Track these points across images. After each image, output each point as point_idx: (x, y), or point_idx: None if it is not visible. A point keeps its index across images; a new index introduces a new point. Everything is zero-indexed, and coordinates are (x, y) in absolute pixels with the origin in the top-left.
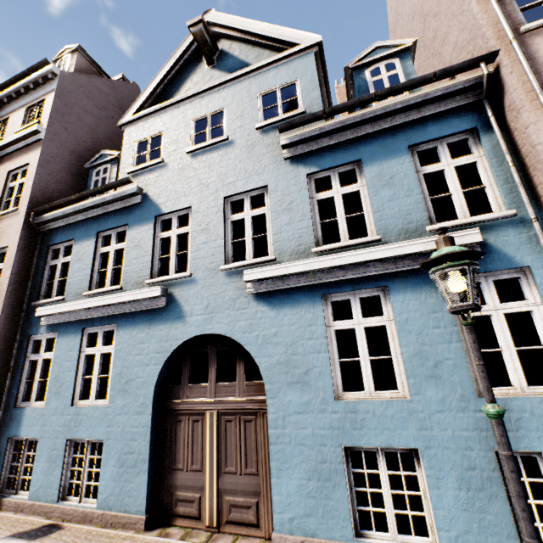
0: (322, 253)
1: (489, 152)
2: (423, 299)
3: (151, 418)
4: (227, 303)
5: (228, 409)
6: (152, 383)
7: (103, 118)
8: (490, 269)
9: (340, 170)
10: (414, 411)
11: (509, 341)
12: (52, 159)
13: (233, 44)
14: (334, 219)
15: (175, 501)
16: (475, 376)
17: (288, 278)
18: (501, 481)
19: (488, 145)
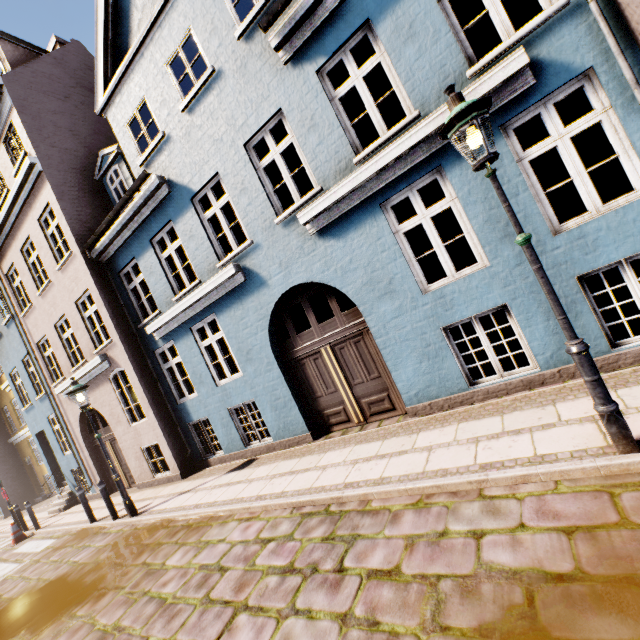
0: (365, 160)
1: None
2: None
3: (280, 371)
4: (296, 253)
5: (337, 340)
6: (267, 345)
7: (73, 111)
8: (547, 92)
9: (351, 46)
10: (495, 275)
11: (579, 166)
12: (63, 187)
13: None
14: (364, 114)
15: (326, 417)
16: (548, 218)
17: (341, 203)
18: (584, 300)
19: None
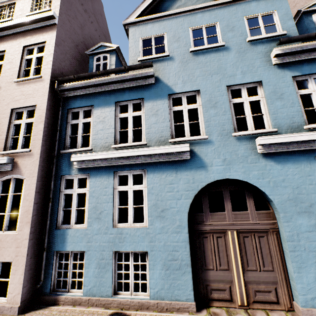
0: (312, 129)
1: None
2: None
3: (188, 236)
4: (241, 158)
5: (245, 229)
6: (185, 211)
7: (86, 20)
8: None
9: (315, 77)
10: None
11: None
12: (62, 42)
13: None
14: (314, 108)
15: (209, 290)
16: None
17: (290, 144)
18: None
19: None
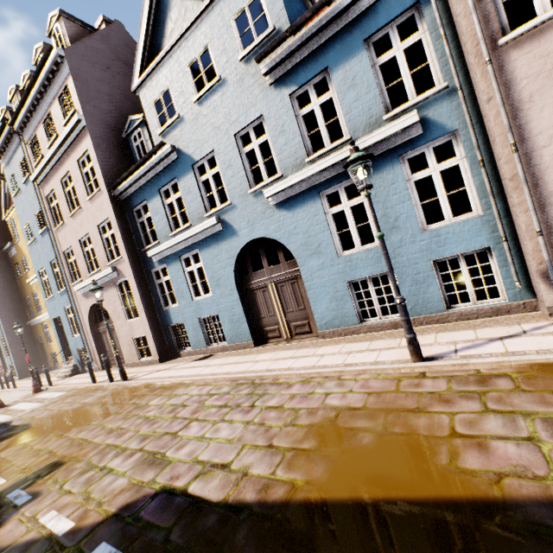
0: (313, 161)
1: (429, 27)
2: (385, 176)
3: (238, 296)
4: (260, 216)
5: (280, 280)
6: (232, 277)
7: (111, 79)
8: (429, 140)
9: (314, 82)
10: None
11: (442, 191)
12: (99, 139)
13: None
14: (317, 129)
15: (266, 332)
16: (421, 220)
17: (293, 188)
18: (434, 276)
19: (428, 19)
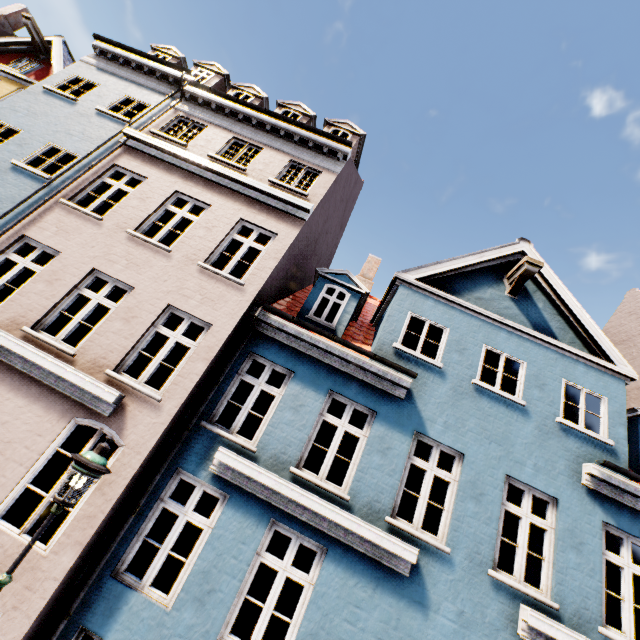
0: (609, 638)
1: None
2: None
3: None
4: (488, 627)
5: None
6: None
7: (336, 210)
8: None
9: (634, 541)
10: None
11: None
12: (297, 243)
13: (539, 293)
14: (622, 598)
15: None
16: None
17: None
18: None
19: None
